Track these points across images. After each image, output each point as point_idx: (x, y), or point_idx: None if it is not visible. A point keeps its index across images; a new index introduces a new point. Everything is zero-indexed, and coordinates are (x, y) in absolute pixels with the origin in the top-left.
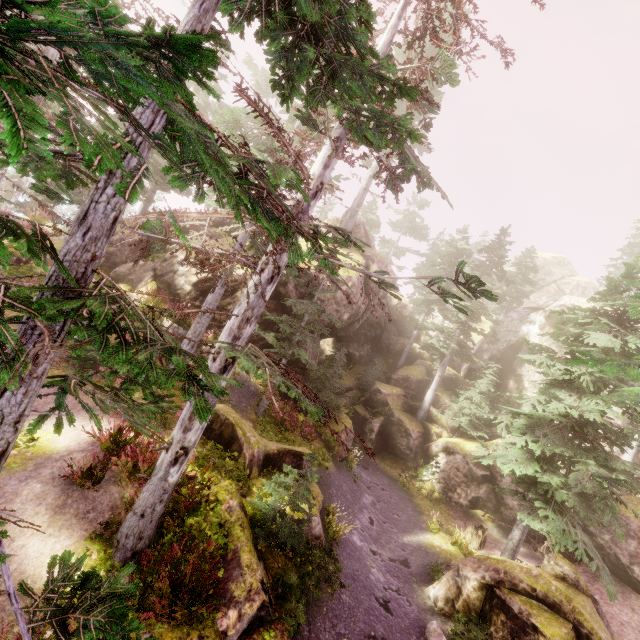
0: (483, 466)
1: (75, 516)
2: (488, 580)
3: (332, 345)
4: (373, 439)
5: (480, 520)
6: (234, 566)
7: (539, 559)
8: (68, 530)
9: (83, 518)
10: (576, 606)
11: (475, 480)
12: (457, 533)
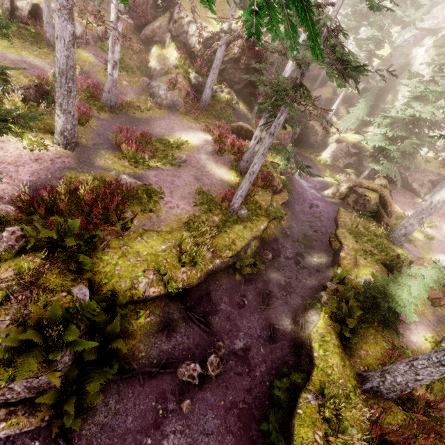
0: (356, 148)
1: (222, 164)
2: (351, 185)
3: None
4: (296, 138)
5: (347, 173)
6: (272, 177)
7: None
8: (222, 167)
9: (224, 164)
10: (383, 190)
11: (350, 155)
12: (338, 176)
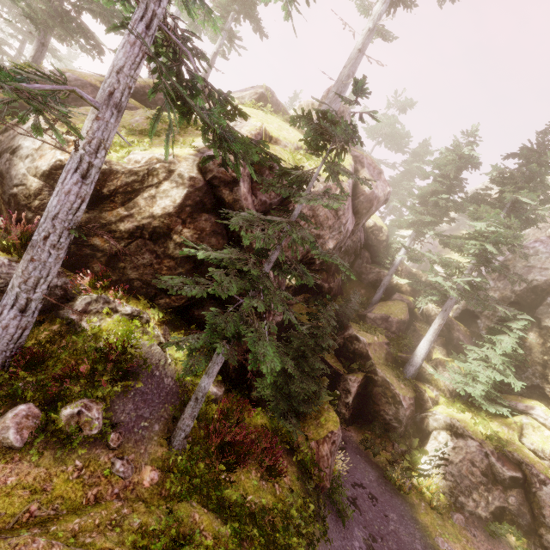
0: (510, 462)
1: None
2: None
3: None
4: (349, 403)
5: (510, 547)
6: None
7: None
8: None
9: None
10: None
11: (499, 482)
12: None
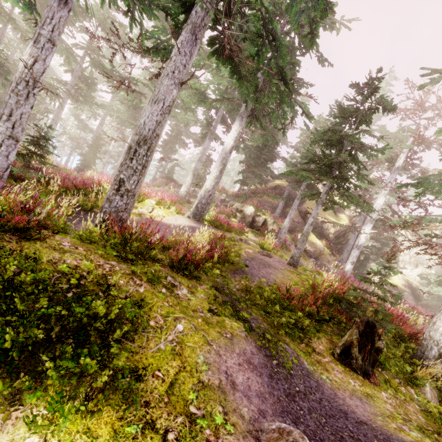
0: (395, 289)
1: None
2: None
3: None
4: None
5: None
6: None
7: None
8: None
9: None
10: None
11: None
12: None
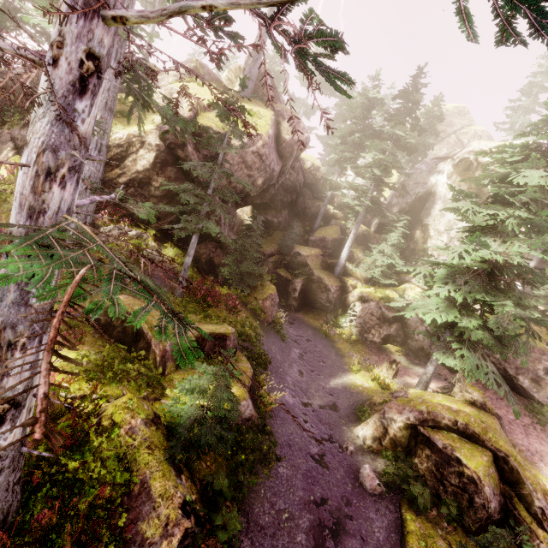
0: (394, 309)
1: None
2: (413, 421)
3: (251, 214)
4: (296, 297)
5: (391, 353)
6: (143, 501)
7: (440, 378)
8: None
9: None
10: (493, 434)
11: (387, 321)
12: (376, 371)
